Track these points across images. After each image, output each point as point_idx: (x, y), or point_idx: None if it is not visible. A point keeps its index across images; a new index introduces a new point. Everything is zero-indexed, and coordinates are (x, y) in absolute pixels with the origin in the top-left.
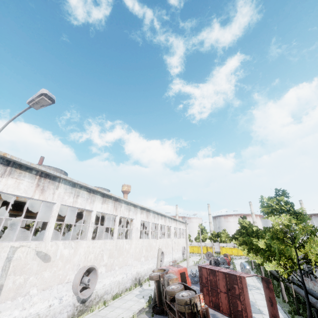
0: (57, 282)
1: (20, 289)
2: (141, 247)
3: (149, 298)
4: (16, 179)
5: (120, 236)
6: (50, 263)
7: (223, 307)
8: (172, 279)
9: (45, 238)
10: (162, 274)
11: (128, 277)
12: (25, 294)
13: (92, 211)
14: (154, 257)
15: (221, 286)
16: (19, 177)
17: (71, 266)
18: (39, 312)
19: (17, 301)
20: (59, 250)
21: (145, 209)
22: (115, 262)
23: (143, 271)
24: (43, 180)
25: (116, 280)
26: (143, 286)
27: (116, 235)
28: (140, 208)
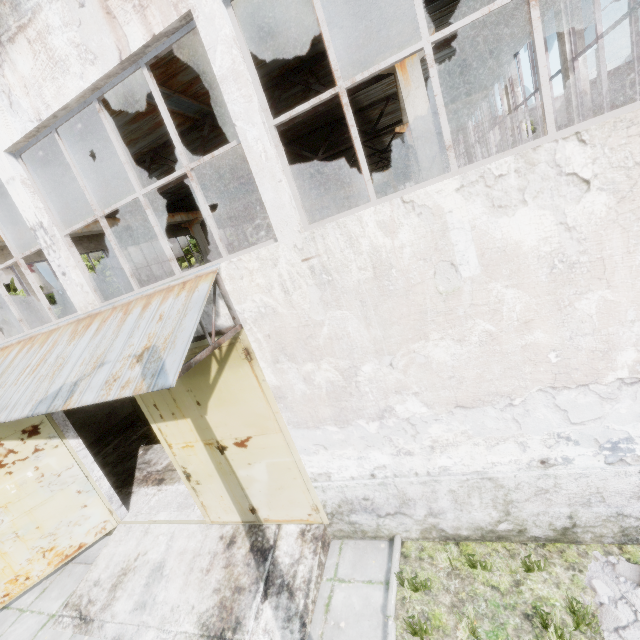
0: None
1: None
2: None
3: None
4: None
5: None
6: None
7: None
8: None
9: None
10: None
11: None
12: None
13: None
14: None
15: None
16: None
17: None
18: None
19: None
20: None
21: None
22: None
23: None
24: None
25: None
26: None
27: None
28: None
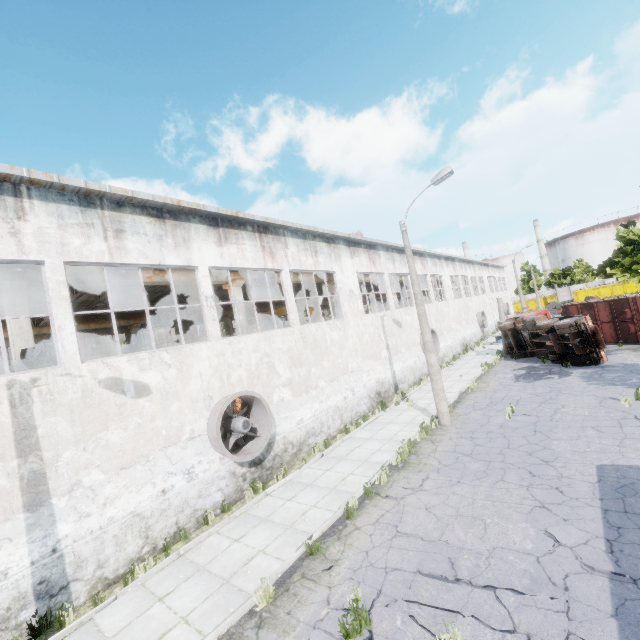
0: (412, 345)
1: (396, 348)
2: (459, 309)
3: (496, 353)
4: (358, 257)
5: (436, 299)
6: (402, 328)
7: (606, 337)
8: (538, 319)
9: (392, 308)
10: (517, 321)
11: (456, 342)
12: (400, 352)
13: (407, 276)
14: (474, 320)
15: (603, 317)
16: (359, 255)
17: (415, 331)
18: (411, 365)
19: (398, 356)
20: (403, 317)
21: (449, 259)
22: (441, 327)
23: (467, 336)
24: (370, 252)
25: (448, 345)
26: (475, 350)
27: (433, 298)
28: (444, 260)
